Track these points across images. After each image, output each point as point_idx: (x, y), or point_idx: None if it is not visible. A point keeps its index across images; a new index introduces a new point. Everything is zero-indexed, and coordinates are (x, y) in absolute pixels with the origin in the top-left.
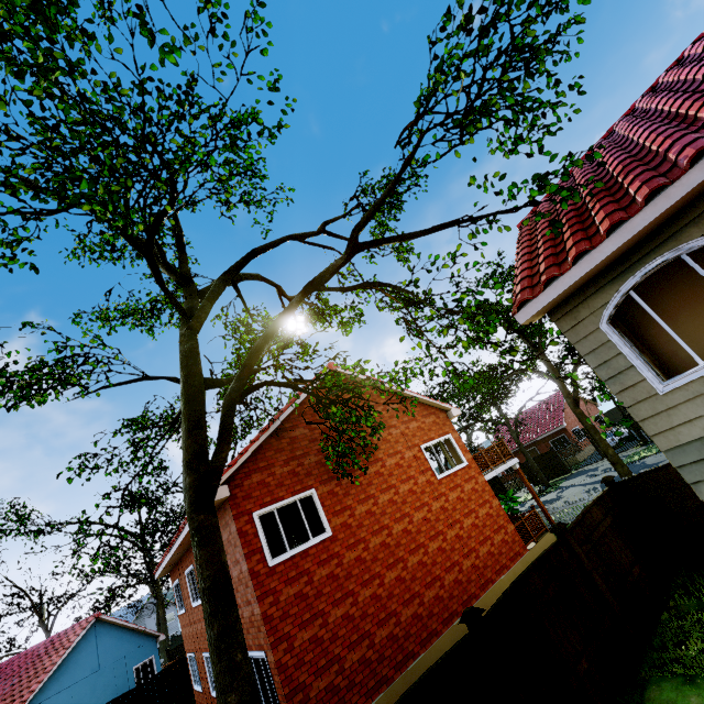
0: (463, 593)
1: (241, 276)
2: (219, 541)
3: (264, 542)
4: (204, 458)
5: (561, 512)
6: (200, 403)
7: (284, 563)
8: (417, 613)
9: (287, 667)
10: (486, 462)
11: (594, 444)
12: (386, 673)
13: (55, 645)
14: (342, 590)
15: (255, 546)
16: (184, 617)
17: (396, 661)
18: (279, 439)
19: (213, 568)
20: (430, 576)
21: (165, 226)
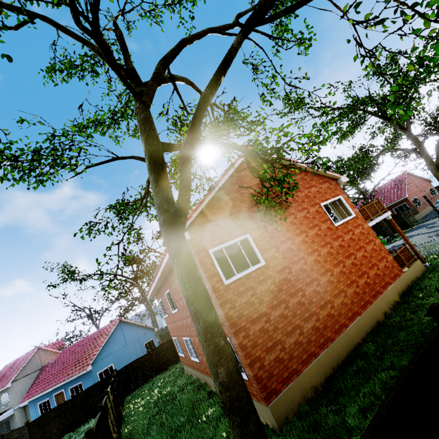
0: (361, 300)
1: (174, 76)
2: (193, 262)
3: (219, 269)
4: (171, 201)
5: (420, 248)
6: (161, 159)
7: (235, 283)
8: (330, 313)
9: (246, 347)
10: (368, 215)
11: (433, 206)
12: (314, 350)
13: (101, 333)
14: (277, 299)
15: (213, 272)
16: (167, 319)
17: (319, 343)
18: (219, 201)
19: (192, 281)
20: (337, 290)
21: (109, 39)
